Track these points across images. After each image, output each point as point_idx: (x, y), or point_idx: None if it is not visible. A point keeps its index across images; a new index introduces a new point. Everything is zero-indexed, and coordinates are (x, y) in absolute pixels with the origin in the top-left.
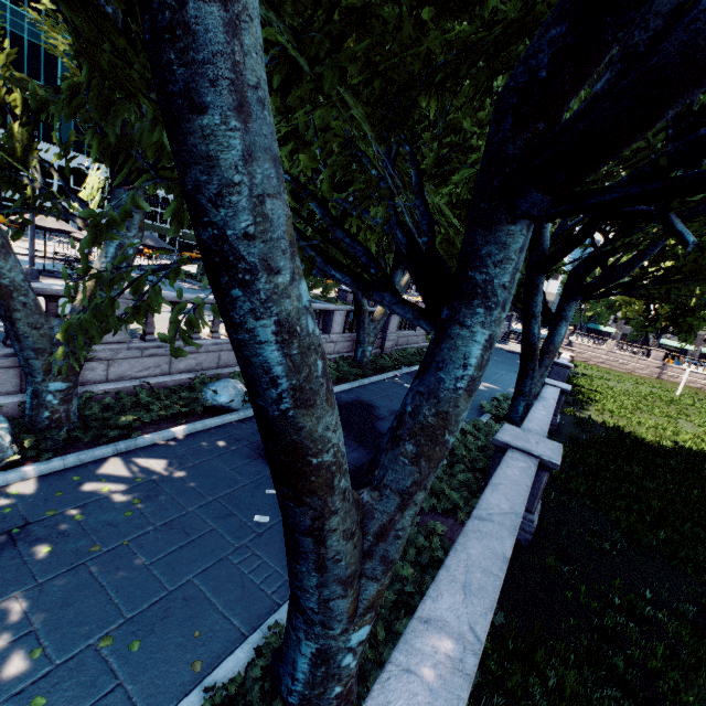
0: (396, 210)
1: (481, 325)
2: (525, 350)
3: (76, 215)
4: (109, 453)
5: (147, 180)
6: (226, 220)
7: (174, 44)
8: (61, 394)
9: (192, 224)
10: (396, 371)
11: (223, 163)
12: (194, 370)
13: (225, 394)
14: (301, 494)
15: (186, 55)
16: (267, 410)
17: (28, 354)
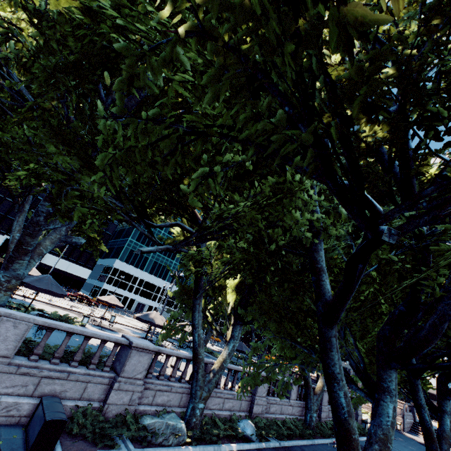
0: (347, 352)
1: (390, 402)
2: (424, 432)
3: (213, 330)
4: (212, 450)
5: (271, 335)
6: (334, 369)
7: (328, 342)
8: (201, 410)
9: (325, 368)
10: (333, 438)
11: (334, 360)
12: (230, 409)
13: (249, 428)
14: (350, 448)
15: (330, 344)
16: (340, 416)
17: (197, 388)
